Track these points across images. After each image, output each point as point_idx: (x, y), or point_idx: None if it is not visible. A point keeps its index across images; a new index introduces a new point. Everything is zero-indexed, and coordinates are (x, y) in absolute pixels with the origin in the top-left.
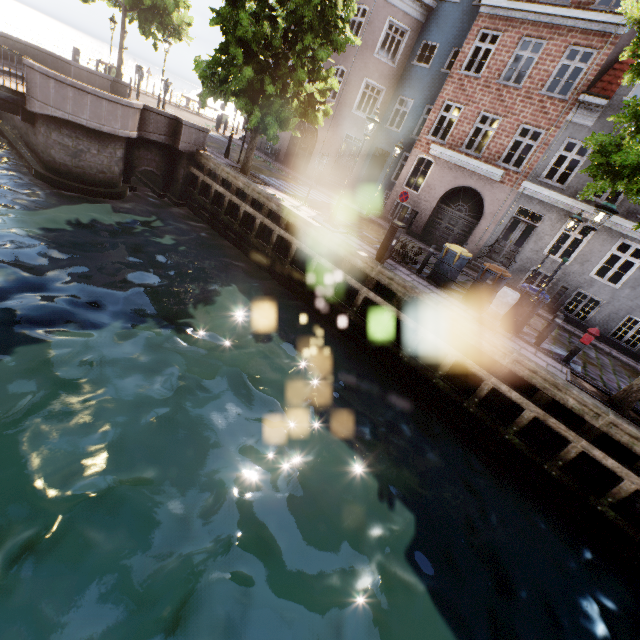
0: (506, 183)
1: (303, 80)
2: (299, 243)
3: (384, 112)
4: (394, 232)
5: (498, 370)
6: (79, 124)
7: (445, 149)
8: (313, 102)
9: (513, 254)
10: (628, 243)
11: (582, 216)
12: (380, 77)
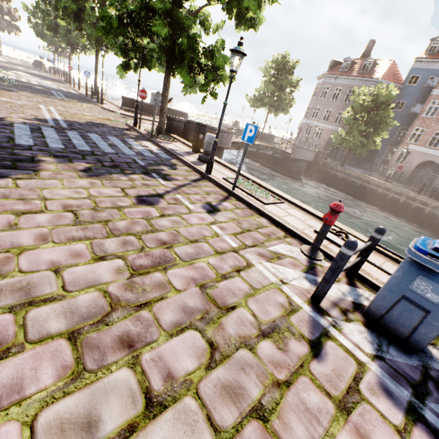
0: None
1: (376, 137)
2: (382, 190)
3: None
4: (425, 185)
5: None
6: (304, 160)
7: (417, 146)
8: (374, 142)
9: None
10: None
11: None
12: None
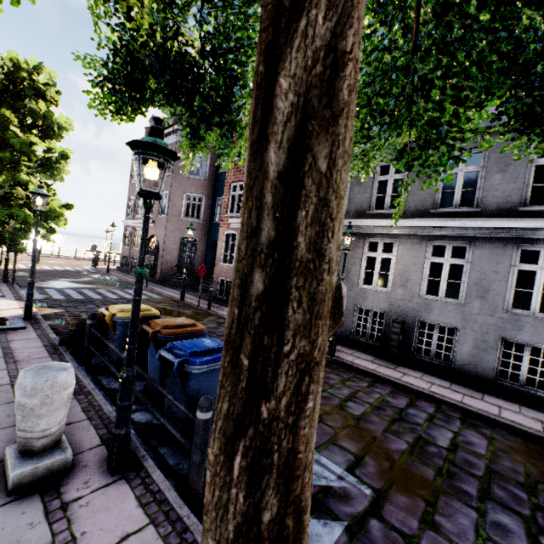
0: None
1: None
2: None
3: (209, 212)
4: None
5: None
6: None
7: (239, 219)
8: (29, 204)
9: None
10: (440, 243)
11: (375, 232)
12: (197, 189)
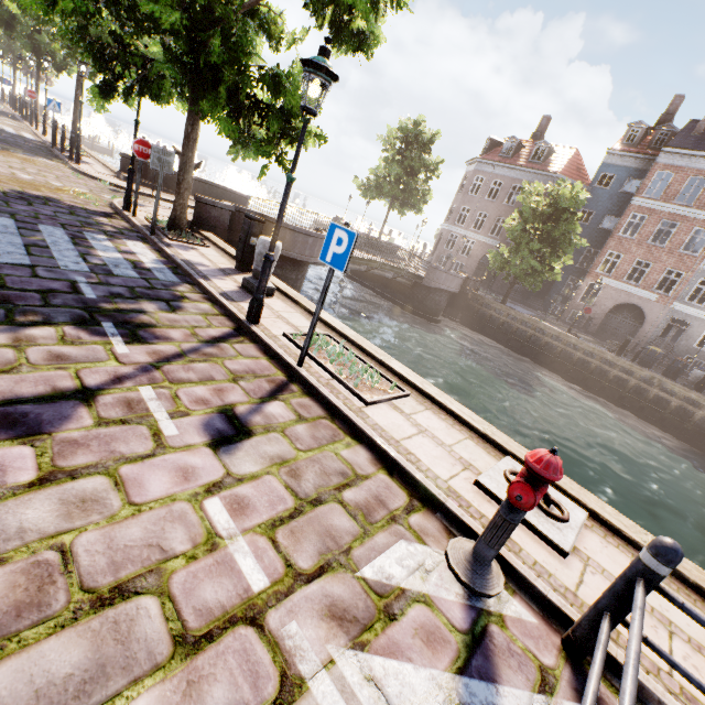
0: (660, 302)
1: (555, 262)
2: (564, 347)
3: None
4: (628, 342)
5: (702, 408)
6: (444, 289)
7: (612, 280)
8: (552, 269)
9: (670, 347)
10: None
11: None
12: None
